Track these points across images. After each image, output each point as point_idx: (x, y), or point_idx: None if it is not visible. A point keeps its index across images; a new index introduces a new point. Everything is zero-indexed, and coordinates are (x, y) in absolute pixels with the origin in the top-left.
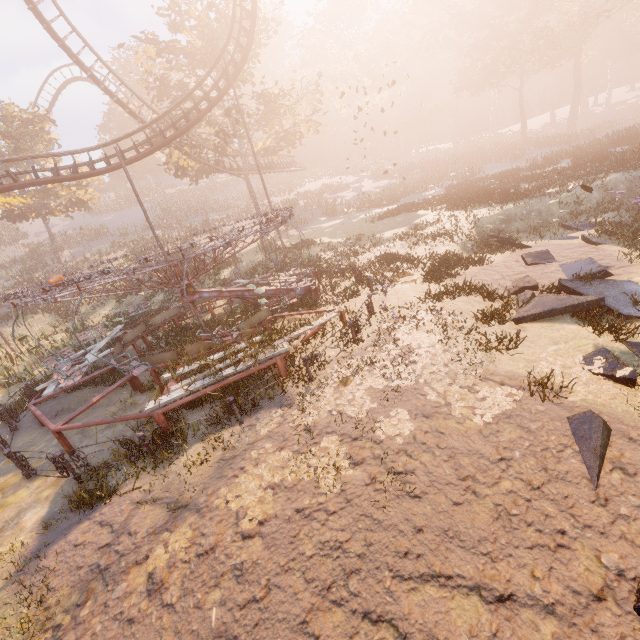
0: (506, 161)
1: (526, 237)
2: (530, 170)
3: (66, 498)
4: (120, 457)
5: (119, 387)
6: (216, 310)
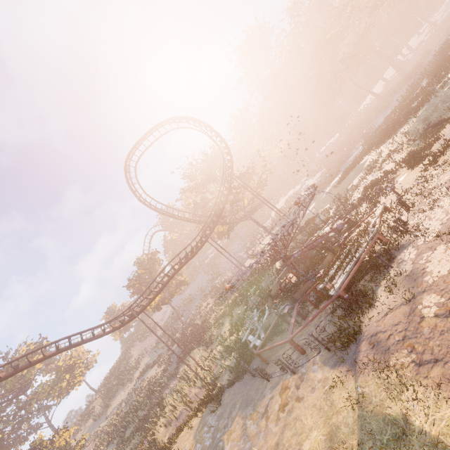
0: (382, 113)
1: (449, 114)
2: (406, 100)
3: (331, 358)
4: (337, 330)
5: (284, 332)
6: (292, 279)
